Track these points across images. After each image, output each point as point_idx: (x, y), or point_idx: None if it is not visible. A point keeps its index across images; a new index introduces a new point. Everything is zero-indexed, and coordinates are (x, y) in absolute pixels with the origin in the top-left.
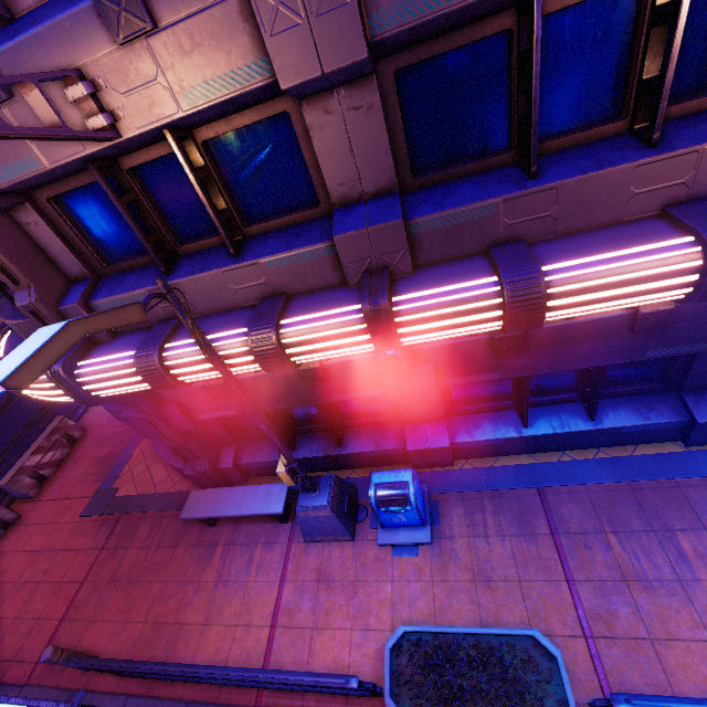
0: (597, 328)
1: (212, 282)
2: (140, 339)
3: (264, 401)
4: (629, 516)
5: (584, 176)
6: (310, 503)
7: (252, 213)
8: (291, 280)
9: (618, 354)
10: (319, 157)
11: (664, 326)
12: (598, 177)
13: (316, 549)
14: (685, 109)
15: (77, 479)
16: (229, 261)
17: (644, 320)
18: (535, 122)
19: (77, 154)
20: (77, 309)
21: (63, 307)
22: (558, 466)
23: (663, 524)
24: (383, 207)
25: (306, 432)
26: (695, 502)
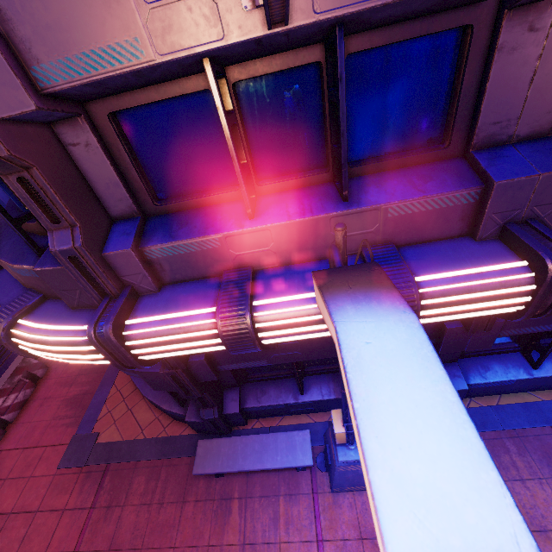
0: None
1: (312, 228)
2: (205, 292)
3: (303, 352)
4: None
5: None
6: (351, 457)
7: (356, 151)
8: (405, 229)
9: None
10: (489, 87)
11: None
12: None
13: (346, 500)
14: None
15: (47, 424)
16: (338, 204)
17: None
18: None
19: (209, 43)
20: (129, 255)
21: (110, 252)
22: None
23: None
24: (546, 151)
25: (313, 374)
26: None
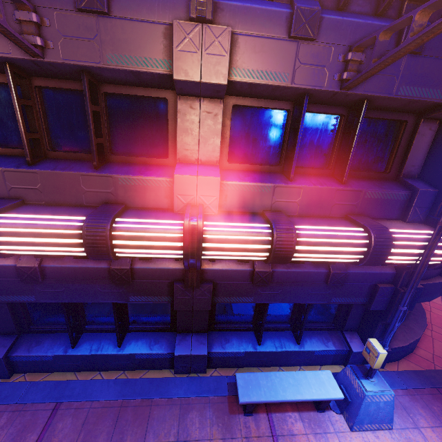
0: (92, 273)
1: None
2: None
3: None
4: (102, 431)
5: (53, 171)
6: None
7: None
8: None
9: (112, 295)
10: None
11: (128, 279)
12: (61, 174)
13: None
14: (126, 160)
15: None
16: None
17: (115, 273)
18: (22, 132)
19: None
20: None
21: None
22: (87, 384)
23: (120, 438)
24: None
25: None
26: (153, 418)
